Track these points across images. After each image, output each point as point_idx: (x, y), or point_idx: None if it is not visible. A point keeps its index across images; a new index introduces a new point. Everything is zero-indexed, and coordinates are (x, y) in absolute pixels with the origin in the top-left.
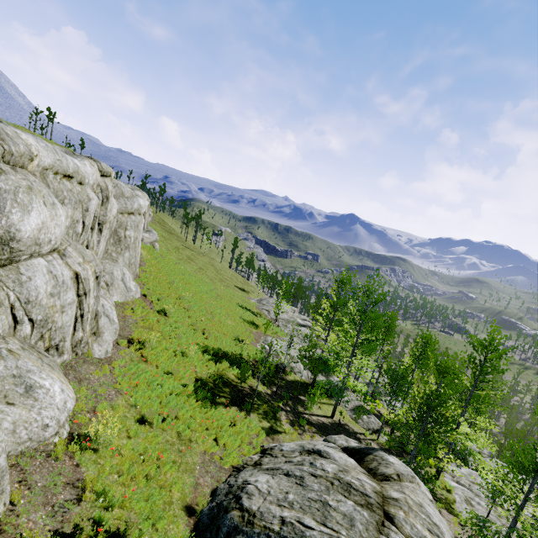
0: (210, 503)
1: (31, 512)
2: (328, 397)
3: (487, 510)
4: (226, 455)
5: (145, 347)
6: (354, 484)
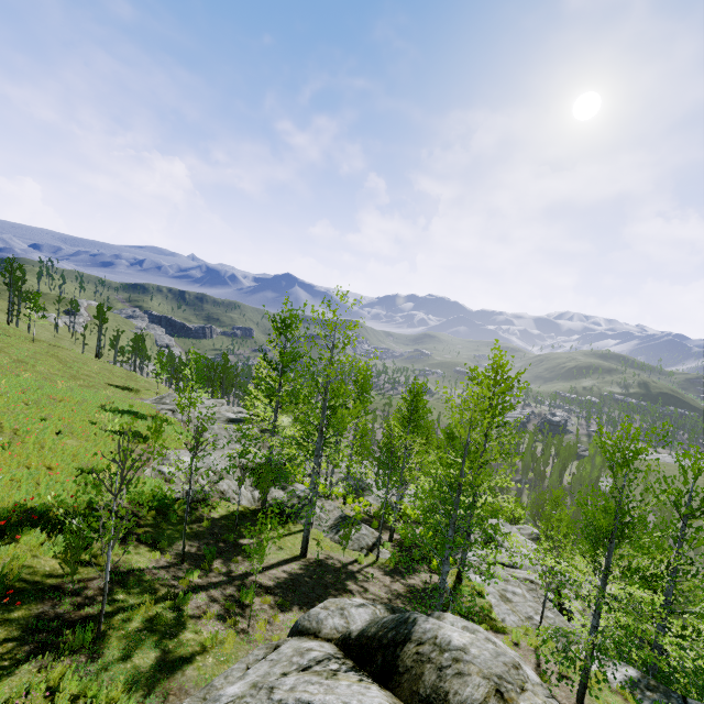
0: None
1: None
2: (292, 520)
3: (525, 598)
4: None
5: None
6: None
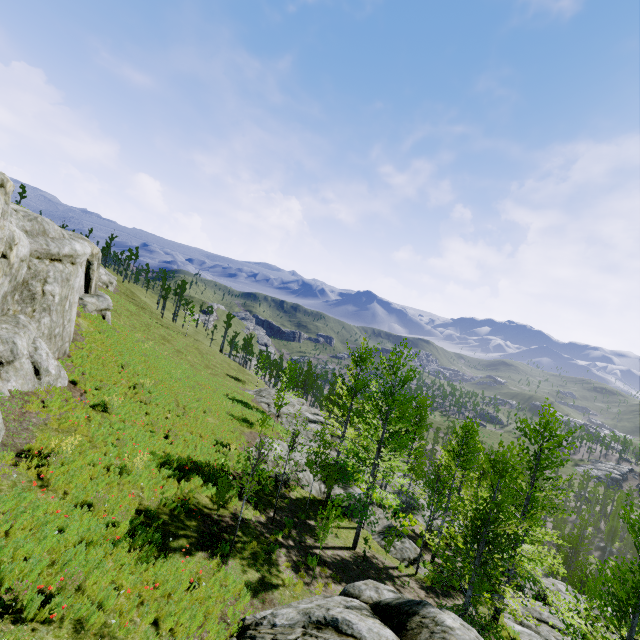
0: None
1: None
2: (347, 517)
3: None
4: None
5: (49, 462)
6: None
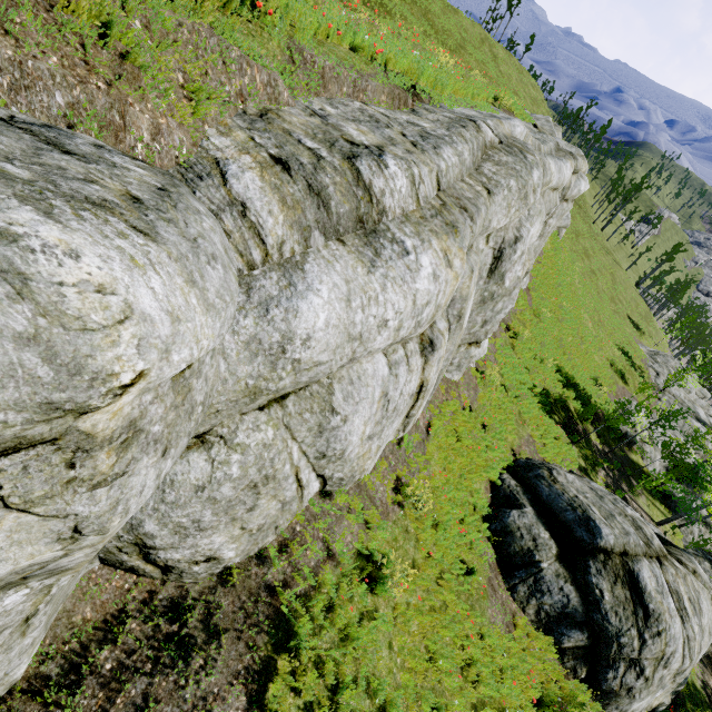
0: (526, 460)
1: (464, 389)
2: (669, 510)
3: None
4: (544, 450)
5: (517, 338)
6: (644, 531)
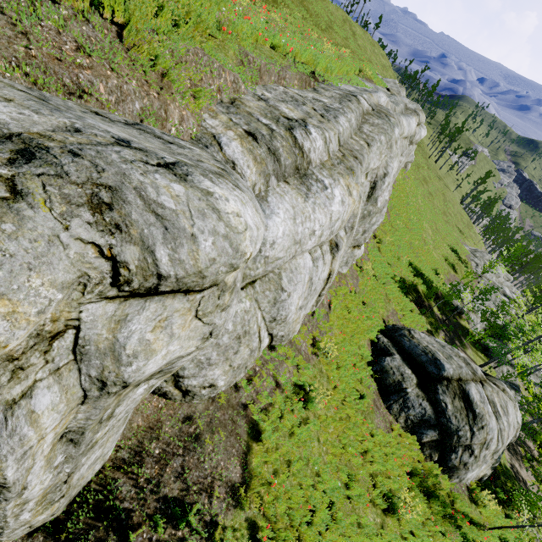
0: (392, 325)
1: (349, 278)
2: (487, 357)
3: None
4: (403, 319)
5: (381, 243)
6: (472, 365)
